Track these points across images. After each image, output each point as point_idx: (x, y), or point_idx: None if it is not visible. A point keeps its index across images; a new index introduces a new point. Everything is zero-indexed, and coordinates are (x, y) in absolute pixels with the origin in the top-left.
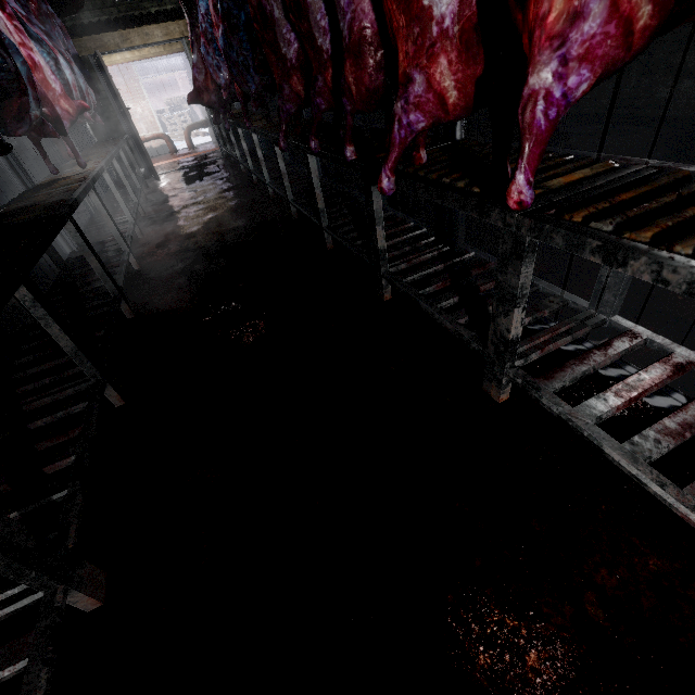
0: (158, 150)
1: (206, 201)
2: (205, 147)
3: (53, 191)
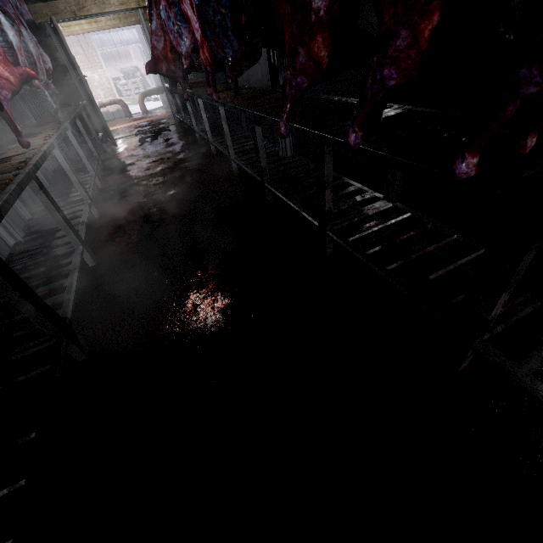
0: (114, 114)
1: (165, 172)
2: (157, 112)
3: None
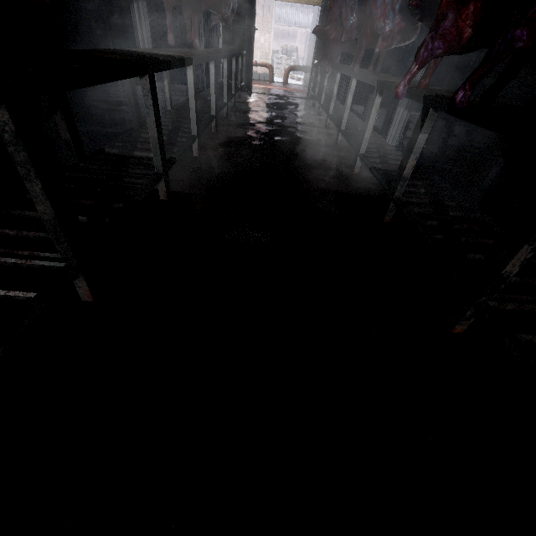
0: (260, 76)
1: (279, 125)
2: (296, 86)
3: (158, 53)
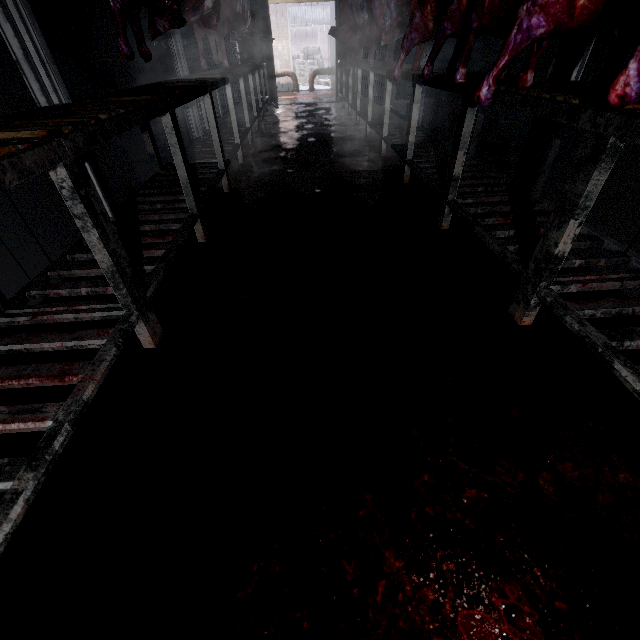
0: (283, 86)
1: (311, 129)
2: (323, 92)
3: (202, 77)
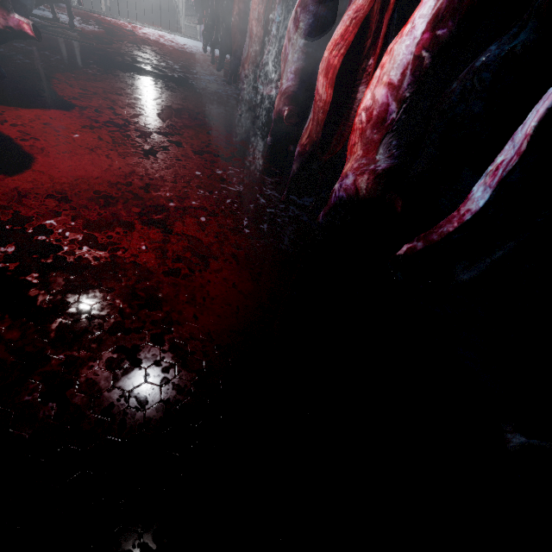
0: None
1: None
2: None
3: None
